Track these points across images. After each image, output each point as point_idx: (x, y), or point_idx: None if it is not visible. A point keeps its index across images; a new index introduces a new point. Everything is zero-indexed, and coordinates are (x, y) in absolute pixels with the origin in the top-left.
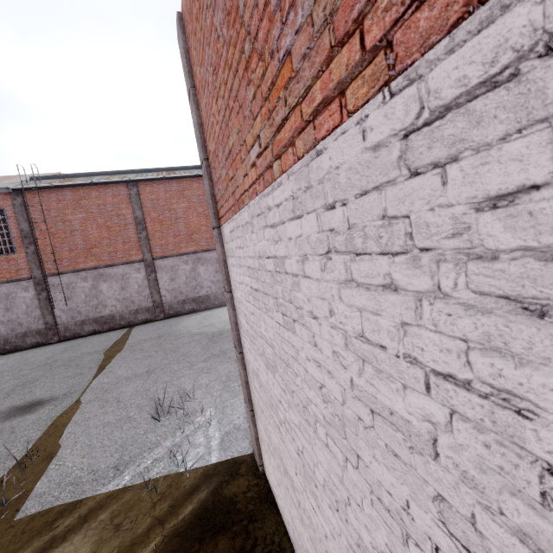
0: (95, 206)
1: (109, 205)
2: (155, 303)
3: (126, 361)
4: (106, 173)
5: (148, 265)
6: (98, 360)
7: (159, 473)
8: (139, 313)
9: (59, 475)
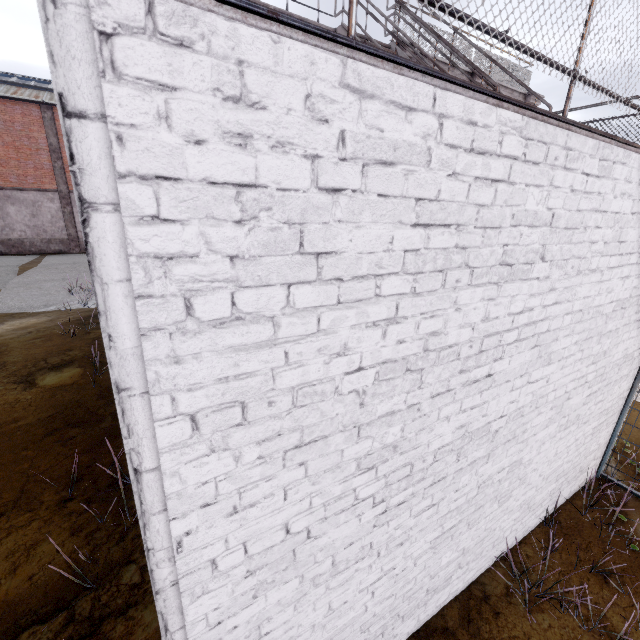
0: (1, 122)
1: (18, 123)
2: (71, 237)
3: (43, 273)
4: (12, 83)
5: (63, 197)
6: (14, 271)
7: (72, 308)
8: (52, 243)
9: (7, 306)
